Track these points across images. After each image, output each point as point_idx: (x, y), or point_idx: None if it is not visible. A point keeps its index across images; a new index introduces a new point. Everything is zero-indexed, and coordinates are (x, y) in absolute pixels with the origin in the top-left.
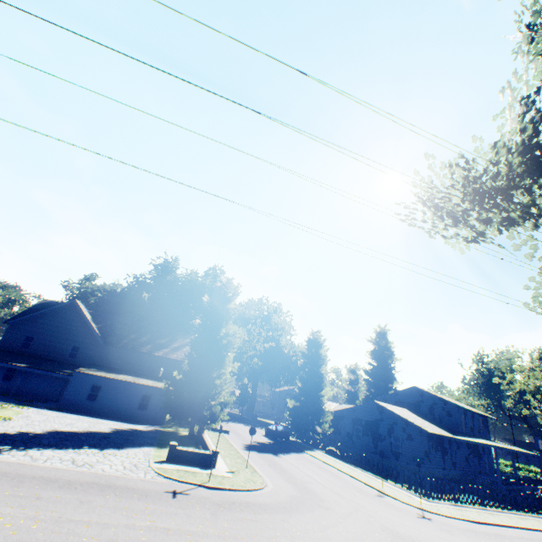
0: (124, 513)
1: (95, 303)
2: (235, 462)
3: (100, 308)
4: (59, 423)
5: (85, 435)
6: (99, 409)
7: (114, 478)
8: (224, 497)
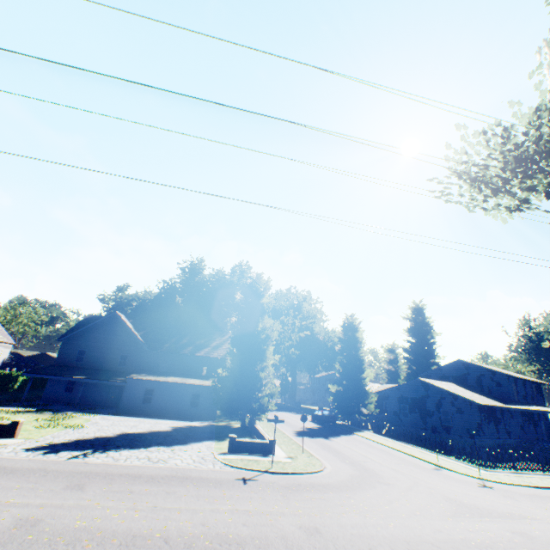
0: (207, 500)
1: (132, 312)
2: (290, 449)
3: (138, 317)
4: (125, 426)
5: (150, 435)
6: (155, 410)
7: (188, 470)
8: (289, 480)
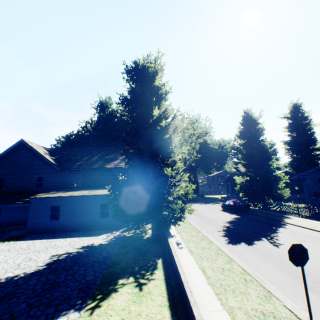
0: None
1: None
2: None
3: None
4: None
5: None
6: (64, 226)
7: None
8: None
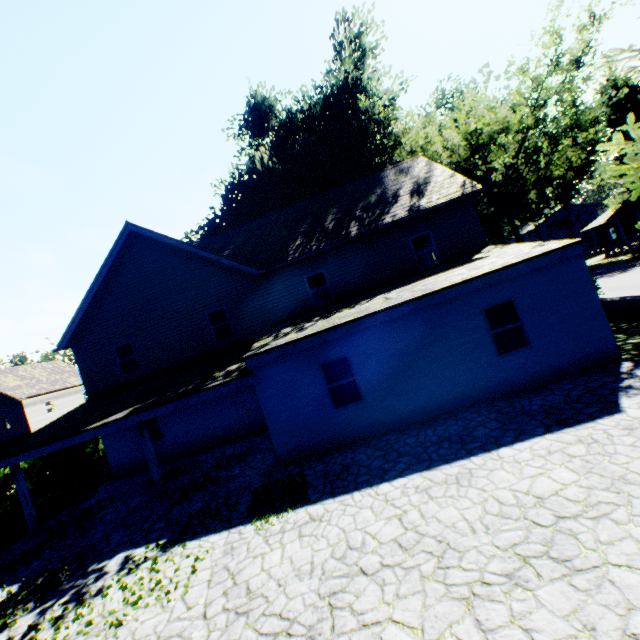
0: None
1: None
2: None
3: None
4: None
5: None
6: (388, 415)
7: None
8: None
